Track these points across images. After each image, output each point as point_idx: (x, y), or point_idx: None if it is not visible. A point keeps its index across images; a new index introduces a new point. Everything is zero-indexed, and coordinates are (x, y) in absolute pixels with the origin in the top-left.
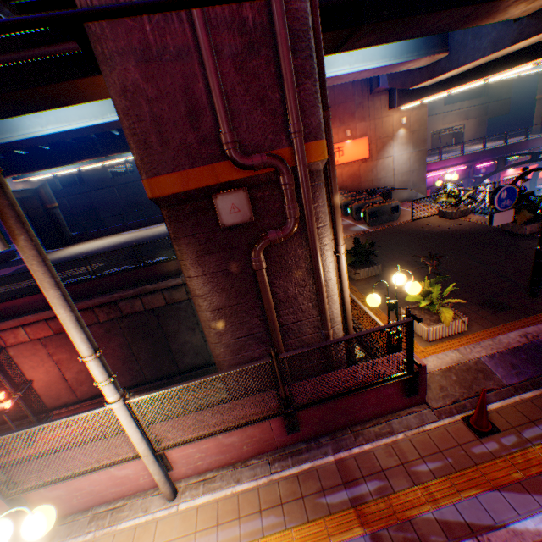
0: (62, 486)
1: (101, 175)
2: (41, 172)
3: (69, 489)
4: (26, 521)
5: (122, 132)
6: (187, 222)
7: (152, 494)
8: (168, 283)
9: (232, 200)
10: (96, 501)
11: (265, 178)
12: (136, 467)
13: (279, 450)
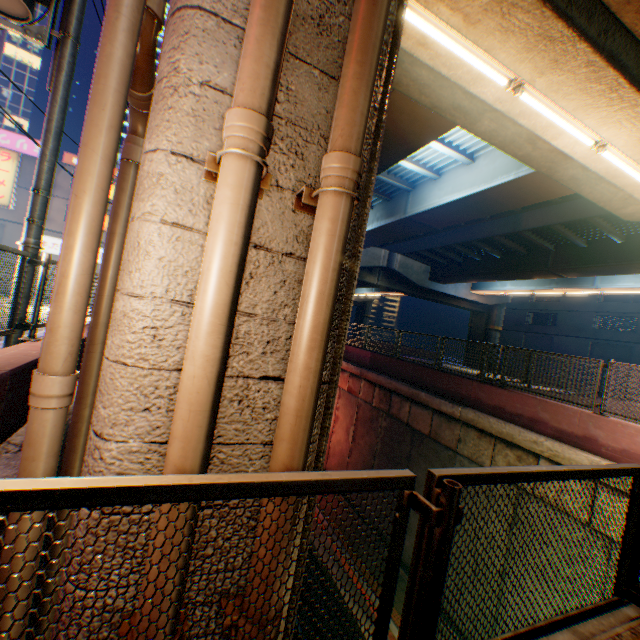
0: None
1: (579, 320)
2: (493, 287)
3: None
4: None
5: (590, 244)
6: None
7: None
8: (442, 404)
9: None
10: None
11: None
12: None
13: None
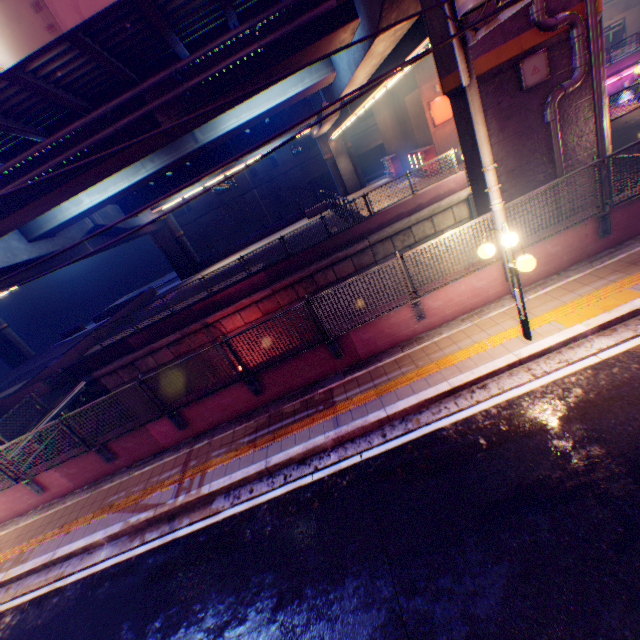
0: (440, 298)
1: (206, 198)
2: (173, 197)
3: (444, 301)
4: (506, 236)
5: (251, 130)
6: (493, 95)
7: (499, 301)
8: (356, 248)
9: (533, 63)
10: (458, 313)
11: (555, 40)
12: (488, 280)
13: (589, 258)
